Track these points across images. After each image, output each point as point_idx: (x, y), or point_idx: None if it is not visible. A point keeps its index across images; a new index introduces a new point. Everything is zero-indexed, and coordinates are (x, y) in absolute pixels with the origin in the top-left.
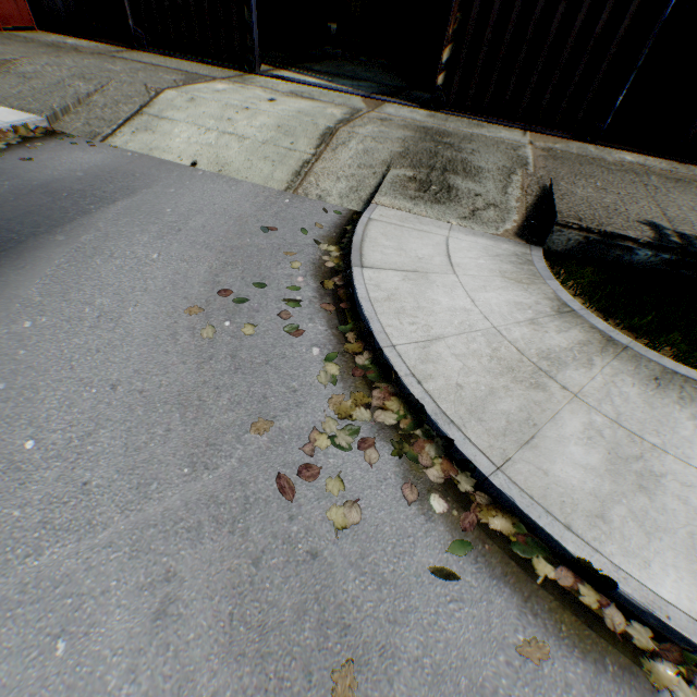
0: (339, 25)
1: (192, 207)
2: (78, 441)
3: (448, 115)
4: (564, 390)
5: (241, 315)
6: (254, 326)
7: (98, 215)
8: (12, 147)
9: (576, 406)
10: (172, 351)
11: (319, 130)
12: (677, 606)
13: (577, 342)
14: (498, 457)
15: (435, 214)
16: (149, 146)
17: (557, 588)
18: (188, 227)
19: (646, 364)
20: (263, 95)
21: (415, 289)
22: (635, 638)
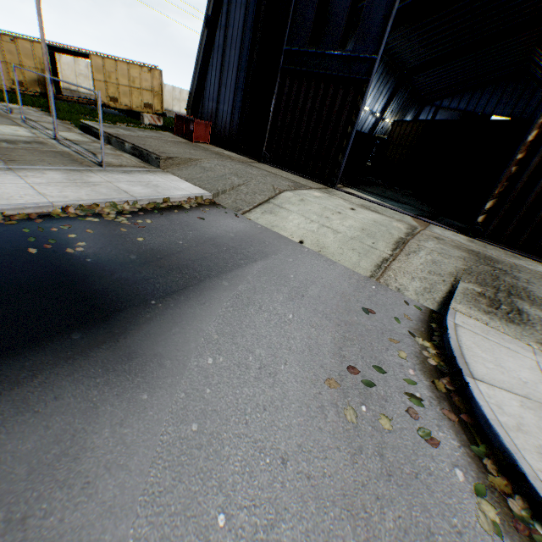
0: (372, 163)
1: (307, 277)
2: (262, 531)
3: (482, 242)
4: None
5: (373, 400)
6: (389, 418)
7: (246, 269)
8: (192, 208)
9: None
10: (324, 428)
11: (394, 237)
12: None
13: None
14: None
15: (511, 332)
16: (272, 223)
17: None
18: (308, 294)
19: None
20: (345, 204)
21: (539, 422)
22: None
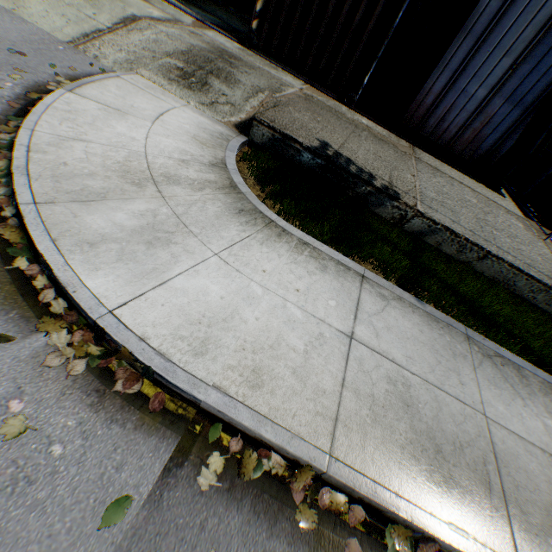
0: None
1: None
2: None
3: (257, 55)
4: (158, 192)
5: None
6: None
7: None
8: None
9: (156, 201)
10: None
11: (125, 14)
12: (93, 290)
13: (206, 179)
14: (44, 199)
15: (181, 94)
16: None
17: (22, 275)
18: None
19: (245, 203)
20: None
21: (103, 116)
22: (54, 307)
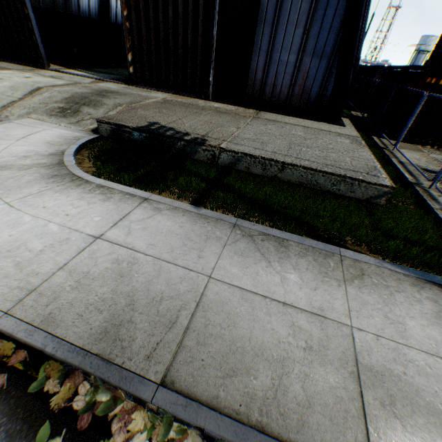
0: None
1: None
2: None
3: (138, 88)
4: None
5: None
6: None
7: None
8: None
9: None
10: None
11: (34, 88)
12: None
13: (38, 163)
14: None
15: (57, 121)
16: None
17: None
18: None
19: (63, 171)
20: (28, 76)
21: None
22: None
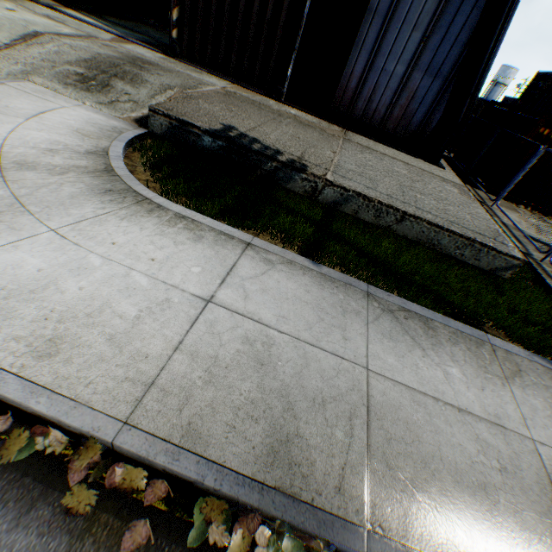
0: None
1: None
2: None
3: (181, 63)
4: (1, 177)
5: None
6: None
7: None
8: None
9: None
10: None
11: (27, 31)
12: None
13: (74, 165)
14: None
15: (77, 96)
16: None
17: None
18: None
19: (118, 184)
20: (10, 7)
21: None
22: None
